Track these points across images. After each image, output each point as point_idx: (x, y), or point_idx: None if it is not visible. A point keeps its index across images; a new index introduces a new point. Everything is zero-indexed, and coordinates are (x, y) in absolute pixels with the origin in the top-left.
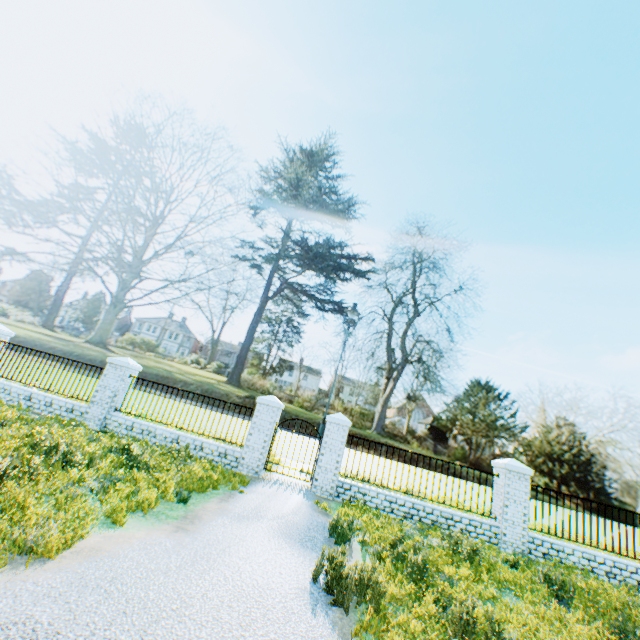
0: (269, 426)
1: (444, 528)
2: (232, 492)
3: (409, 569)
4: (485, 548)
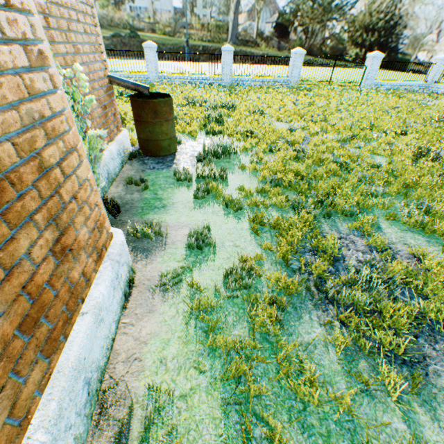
0: None
1: None
2: None
3: None
4: None
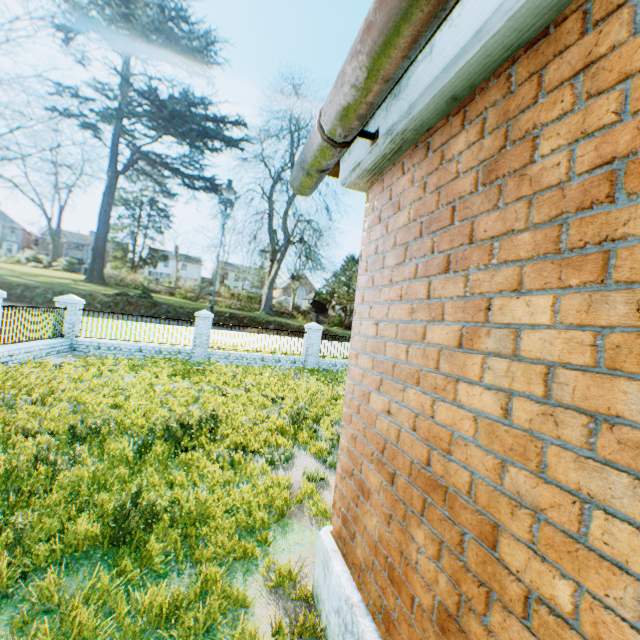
0: None
1: None
2: None
3: None
4: None
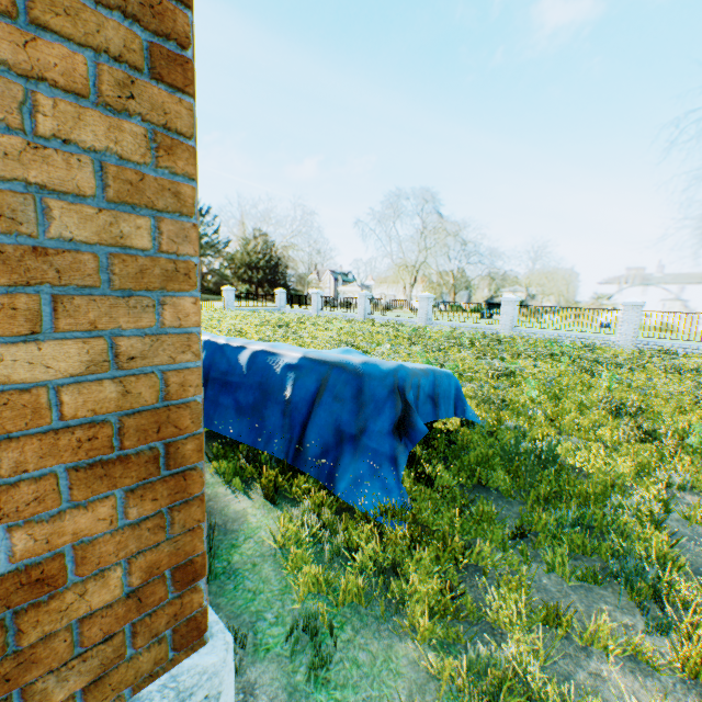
0: None
1: None
2: None
3: None
4: None
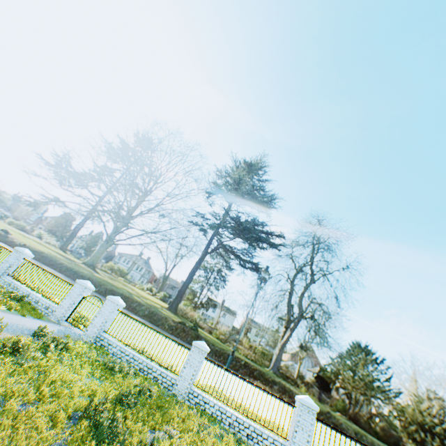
0: (77, 296)
1: (145, 374)
2: (18, 314)
3: (41, 344)
4: (151, 384)
